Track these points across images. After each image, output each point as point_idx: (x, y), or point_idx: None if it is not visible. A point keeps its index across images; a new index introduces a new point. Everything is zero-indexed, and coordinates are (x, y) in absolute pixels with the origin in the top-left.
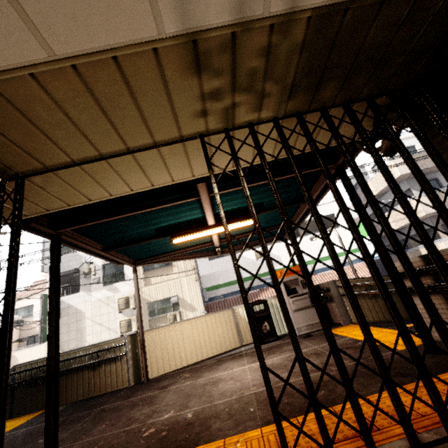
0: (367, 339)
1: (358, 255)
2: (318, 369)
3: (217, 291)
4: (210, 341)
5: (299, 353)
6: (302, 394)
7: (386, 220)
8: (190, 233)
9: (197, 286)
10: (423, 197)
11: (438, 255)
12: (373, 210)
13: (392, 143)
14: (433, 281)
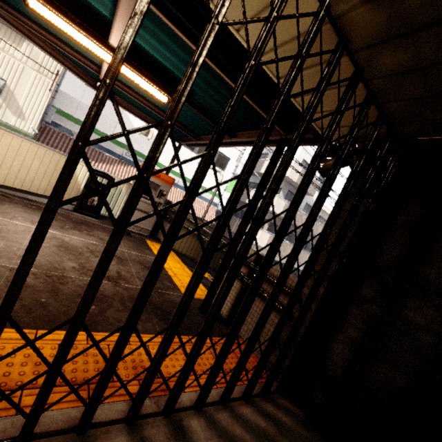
0: (171, 329)
1: (215, 200)
2: (92, 340)
3: (70, 124)
4: (11, 168)
5: (81, 319)
6: (45, 360)
7: (283, 238)
8: (71, 20)
9: (47, 97)
10: (281, 200)
11: (281, 288)
12: (284, 220)
13: (348, 176)
14: (247, 274)
